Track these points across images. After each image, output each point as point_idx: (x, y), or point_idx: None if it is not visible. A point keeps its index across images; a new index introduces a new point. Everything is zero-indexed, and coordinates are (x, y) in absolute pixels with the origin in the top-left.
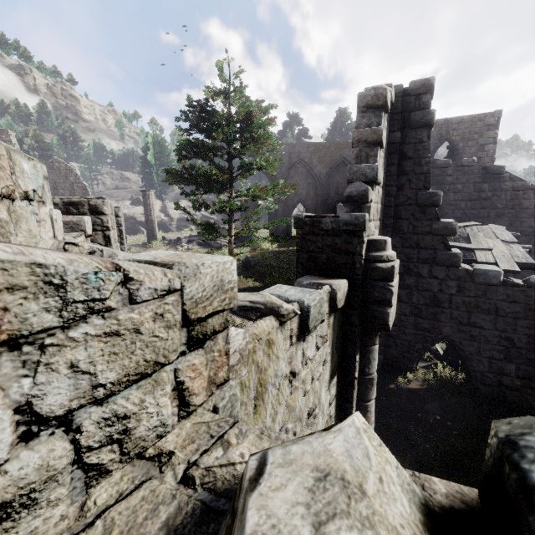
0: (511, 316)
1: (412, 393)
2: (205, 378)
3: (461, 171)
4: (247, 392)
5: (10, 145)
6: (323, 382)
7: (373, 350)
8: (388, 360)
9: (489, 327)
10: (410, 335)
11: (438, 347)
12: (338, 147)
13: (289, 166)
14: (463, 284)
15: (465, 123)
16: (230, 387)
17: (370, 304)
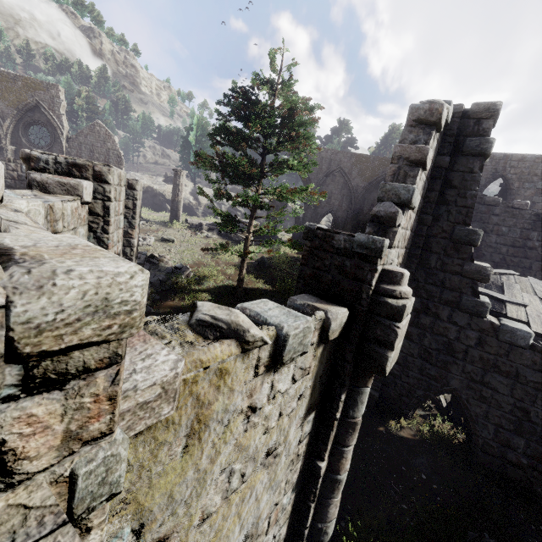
0: (532, 385)
1: (401, 441)
2: (56, 433)
3: (509, 213)
4: (175, 429)
5: (57, 100)
6: (295, 418)
7: (363, 392)
8: (383, 399)
9: (504, 391)
10: (413, 379)
11: (442, 397)
12: (382, 163)
13: (327, 173)
14: (485, 338)
15: (526, 162)
16: (111, 443)
17: (370, 342)
